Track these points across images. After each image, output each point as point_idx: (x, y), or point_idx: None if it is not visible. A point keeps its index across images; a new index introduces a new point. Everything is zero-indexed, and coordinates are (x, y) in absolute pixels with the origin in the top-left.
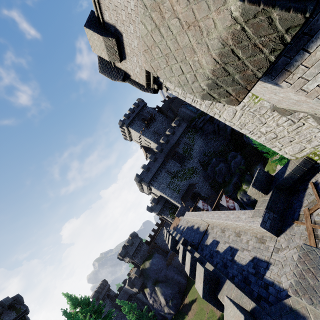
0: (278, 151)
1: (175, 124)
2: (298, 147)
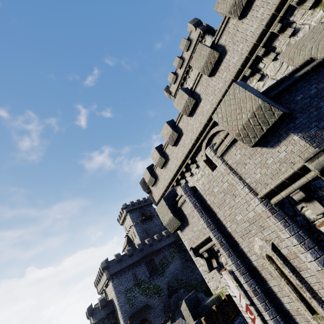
0: (208, 283)
1: (165, 233)
2: (216, 284)
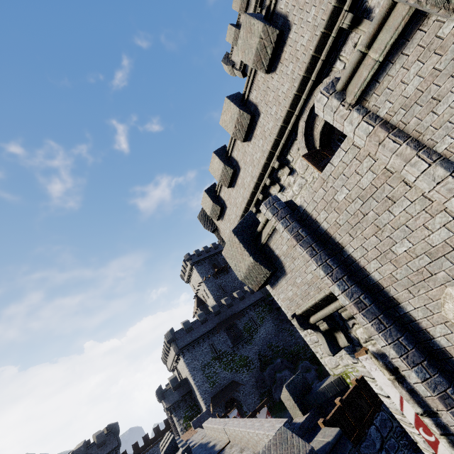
0: (320, 359)
1: (249, 288)
2: (334, 361)
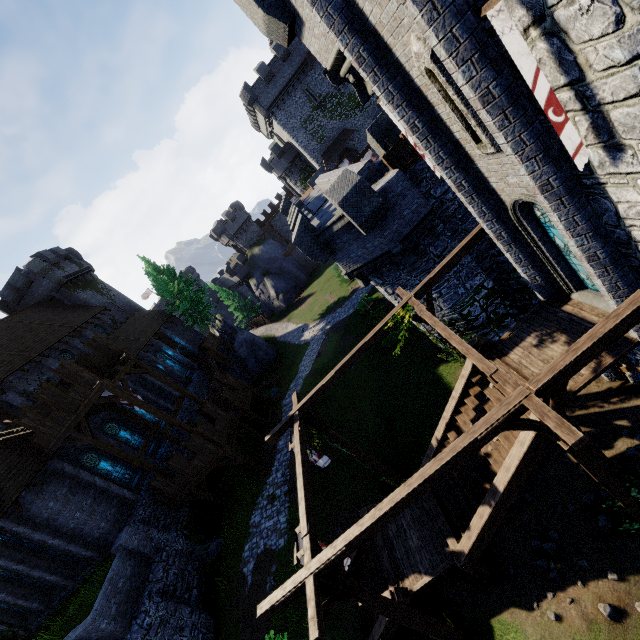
0: None
1: None
2: None
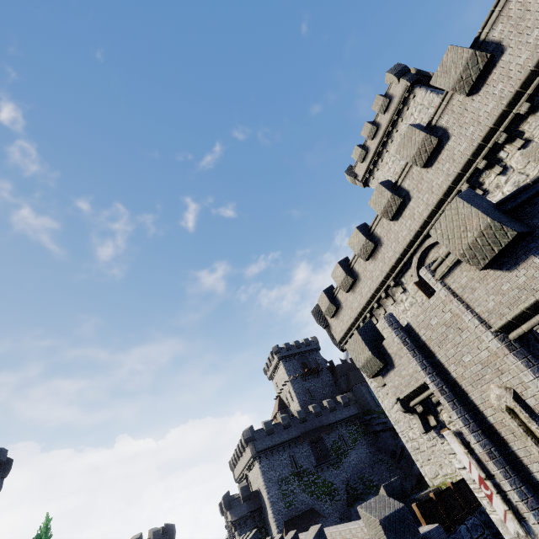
0: (420, 468)
1: (342, 399)
2: (434, 470)
